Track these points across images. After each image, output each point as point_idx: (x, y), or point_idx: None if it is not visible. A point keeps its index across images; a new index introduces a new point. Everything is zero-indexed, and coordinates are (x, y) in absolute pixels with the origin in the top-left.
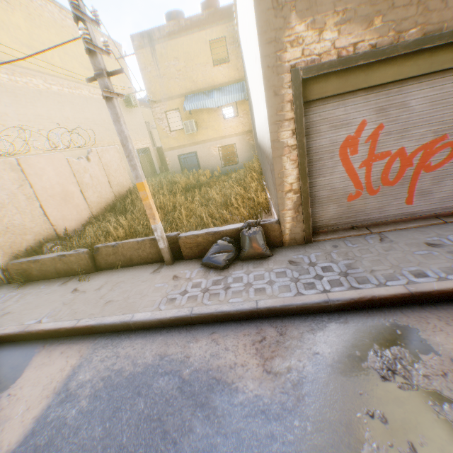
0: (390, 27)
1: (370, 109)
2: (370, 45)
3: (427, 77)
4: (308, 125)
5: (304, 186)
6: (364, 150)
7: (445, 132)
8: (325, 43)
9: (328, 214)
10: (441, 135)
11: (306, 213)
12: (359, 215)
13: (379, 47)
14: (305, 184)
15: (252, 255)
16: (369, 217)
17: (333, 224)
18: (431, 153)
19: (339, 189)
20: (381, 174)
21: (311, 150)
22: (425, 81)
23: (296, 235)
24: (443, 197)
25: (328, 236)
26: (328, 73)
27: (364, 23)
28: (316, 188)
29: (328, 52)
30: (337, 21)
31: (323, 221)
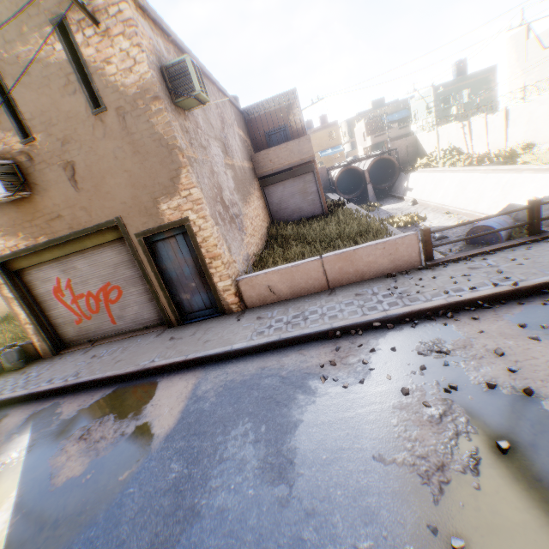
0: (31, 236)
1: (59, 271)
2: (26, 245)
3: (80, 253)
4: (30, 282)
5: (33, 320)
6: (69, 293)
7: (109, 281)
8: (2, 245)
9: (71, 333)
10: (107, 282)
11: (43, 336)
12: (90, 333)
13: (31, 245)
14: (33, 319)
15: (10, 368)
16: (97, 334)
17: (78, 340)
18: (109, 293)
19: (68, 317)
20: (88, 307)
21: (38, 295)
22: (79, 254)
23: (47, 350)
24: (134, 318)
25: (70, 349)
26: (18, 257)
27: (16, 235)
28: (54, 318)
29: (6, 249)
30: (2, 235)
31: (71, 338)
